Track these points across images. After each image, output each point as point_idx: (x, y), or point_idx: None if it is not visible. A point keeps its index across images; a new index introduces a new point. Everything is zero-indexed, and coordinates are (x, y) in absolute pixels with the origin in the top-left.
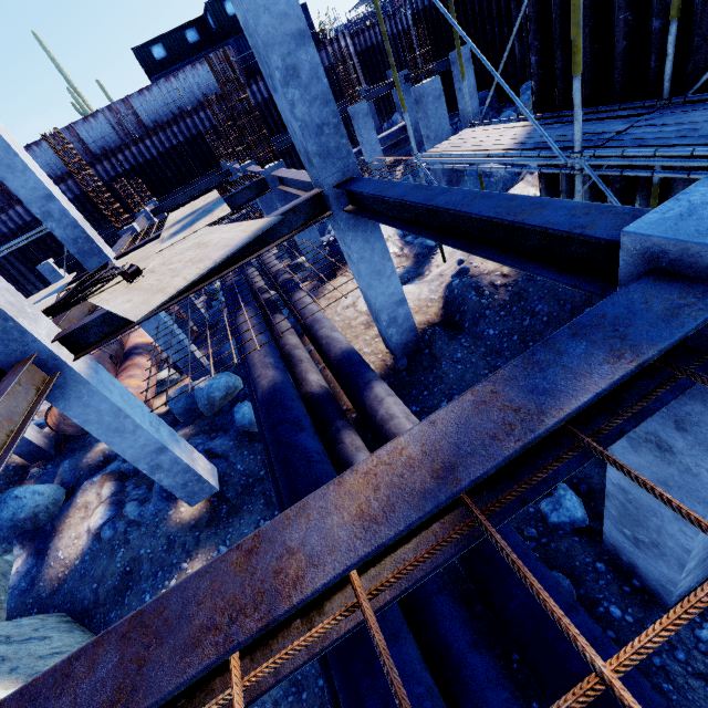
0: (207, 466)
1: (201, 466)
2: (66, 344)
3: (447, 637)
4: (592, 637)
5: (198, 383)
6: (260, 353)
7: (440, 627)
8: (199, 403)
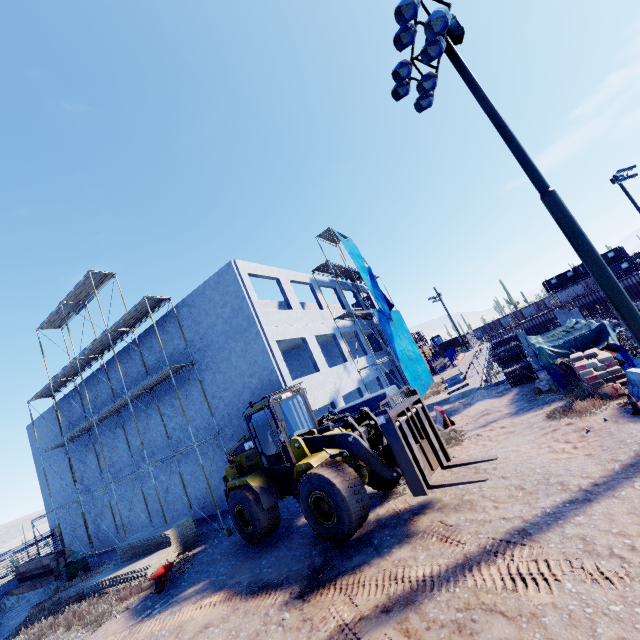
0: None
1: None
2: None
3: None
4: None
5: None
6: None
7: None
8: None
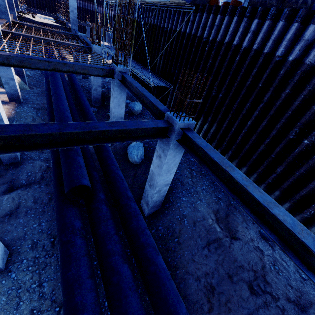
0: None
1: None
2: (18, 17)
3: None
4: None
5: None
6: None
7: None
8: None
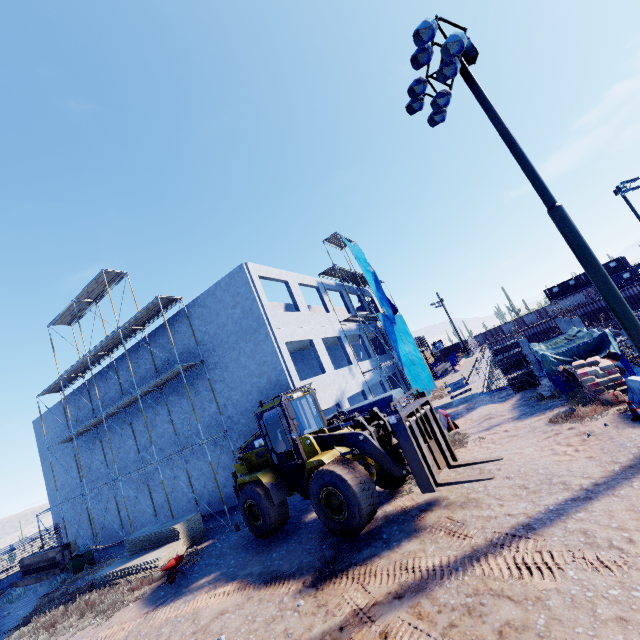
0: None
1: None
2: None
3: None
4: None
5: None
6: None
7: None
8: None
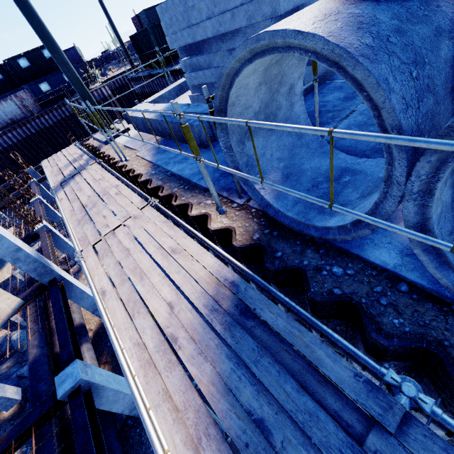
0: (14, 390)
1: (10, 392)
2: None
3: (74, 447)
4: (108, 436)
5: (1, 360)
6: (32, 338)
7: (74, 444)
8: (15, 347)
